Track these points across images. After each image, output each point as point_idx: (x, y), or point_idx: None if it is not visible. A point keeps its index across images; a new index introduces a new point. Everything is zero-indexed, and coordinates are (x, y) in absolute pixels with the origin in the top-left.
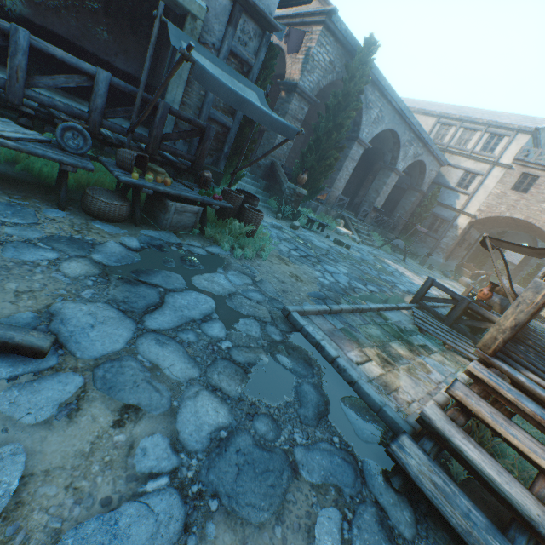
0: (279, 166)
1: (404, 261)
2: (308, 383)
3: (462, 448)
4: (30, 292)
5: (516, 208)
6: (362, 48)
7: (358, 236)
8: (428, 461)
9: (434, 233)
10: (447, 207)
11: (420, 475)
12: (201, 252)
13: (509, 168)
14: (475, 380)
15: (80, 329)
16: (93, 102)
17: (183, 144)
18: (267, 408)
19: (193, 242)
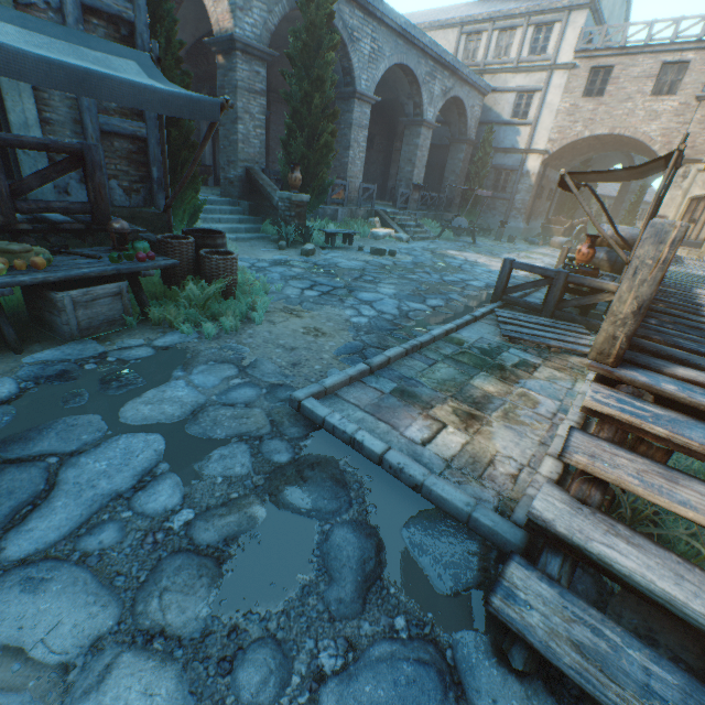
0: (259, 172)
1: (474, 243)
2: (342, 525)
3: (609, 557)
4: None
5: (595, 121)
6: None
7: (405, 232)
8: (560, 597)
9: (503, 193)
10: (509, 151)
11: (551, 642)
12: (143, 354)
13: (572, 67)
14: (601, 417)
15: None
16: None
17: (82, 188)
18: (264, 623)
19: (130, 341)
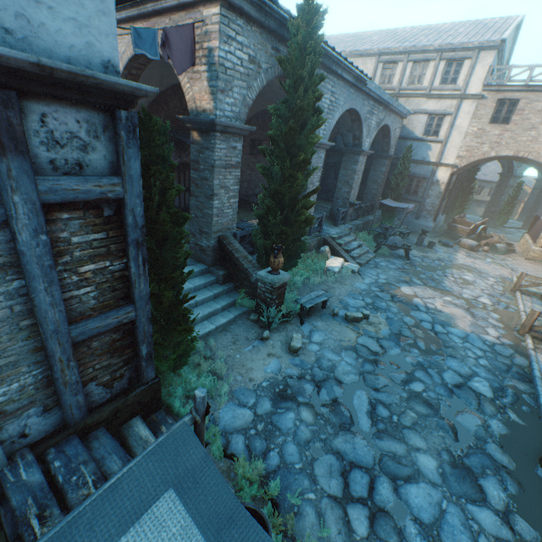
0: (231, 240)
1: (408, 260)
2: None
3: None
4: None
5: (501, 144)
6: (297, 24)
7: (352, 258)
8: None
9: (414, 196)
10: (420, 162)
11: None
12: None
13: (481, 97)
14: None
15: None
16: None
17: (45, 417)
18: None
19: None
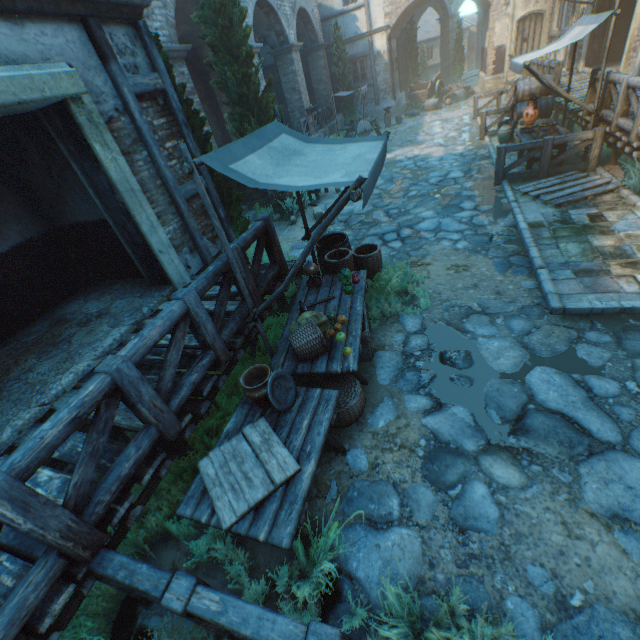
0: None
1: None
2: None
3: None
4: (567, 525)
5: None
6: None
7: None
8: None
9: (365, 81)
10: (354, 40)
11: None
12: (422, 340)
13: None
14: None
15: (636, 499)
16: (207, 336)
17: (193, 258)
18: None
19: (395, 338)
